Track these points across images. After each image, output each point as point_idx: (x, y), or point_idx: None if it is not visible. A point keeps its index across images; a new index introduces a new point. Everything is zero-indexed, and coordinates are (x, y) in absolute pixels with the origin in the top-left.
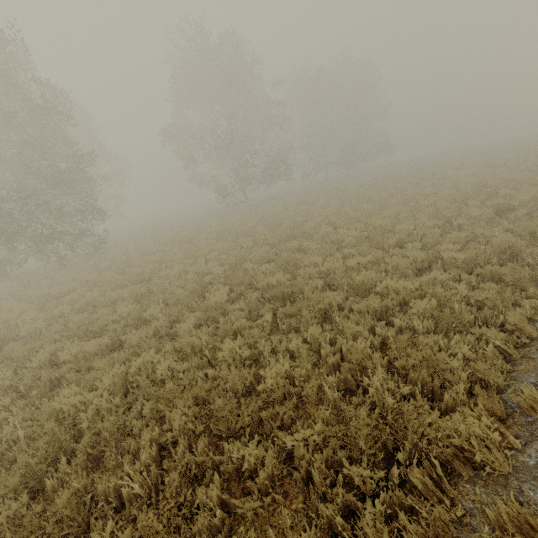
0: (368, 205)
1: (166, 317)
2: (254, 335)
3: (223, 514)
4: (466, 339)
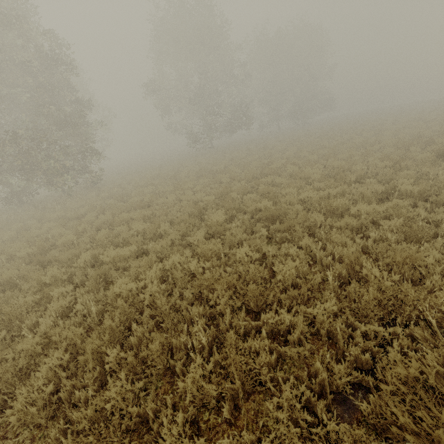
0: (322, 151)
1: (177, 232)
2: (257, 244)
3: (275, 356)
4: (433, 246)
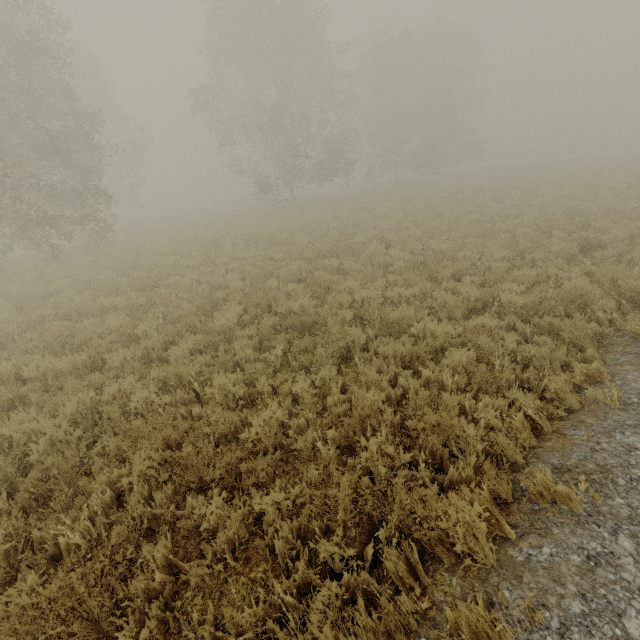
0: (435, 222)
1: (160, 336)
2: (256, 371)
3: (165, 578)
4: (496, 403)
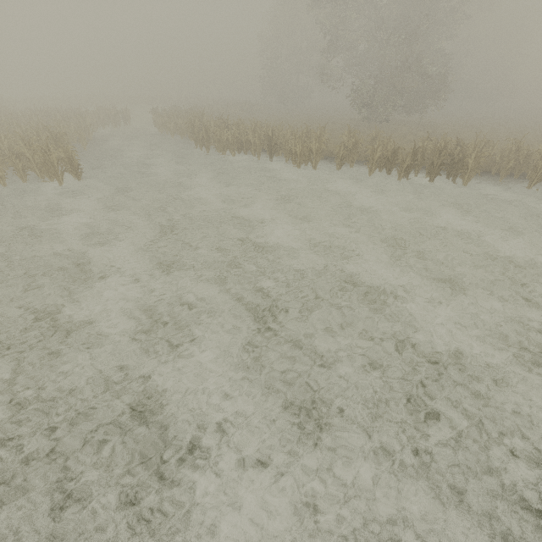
0: None
1: None
2: None
3: None
4: None
